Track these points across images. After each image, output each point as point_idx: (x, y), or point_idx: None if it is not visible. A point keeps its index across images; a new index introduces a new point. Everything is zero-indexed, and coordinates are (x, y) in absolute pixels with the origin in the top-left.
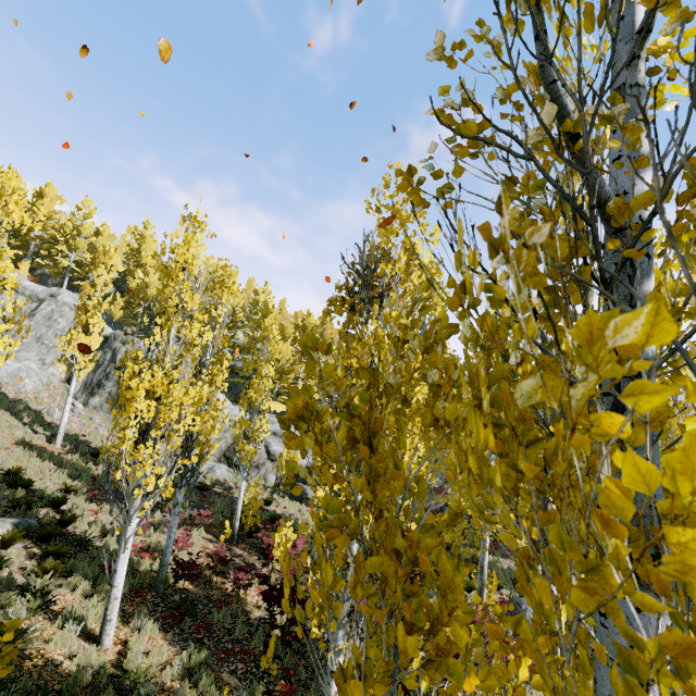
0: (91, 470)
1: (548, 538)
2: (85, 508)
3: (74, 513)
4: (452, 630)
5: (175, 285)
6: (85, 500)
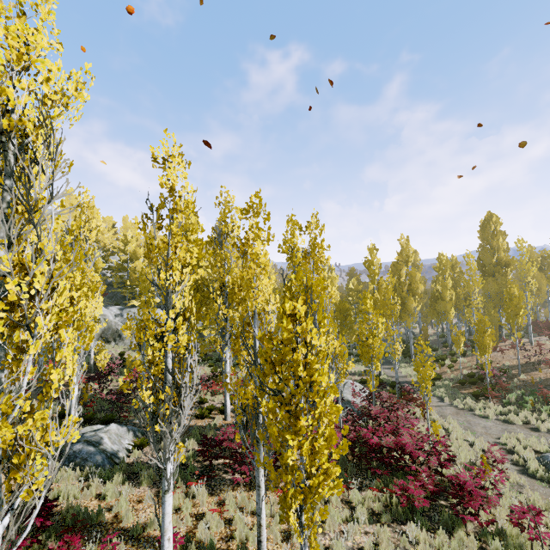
0: None
1: None
2: None
3: None
4: None
5: None
6: None
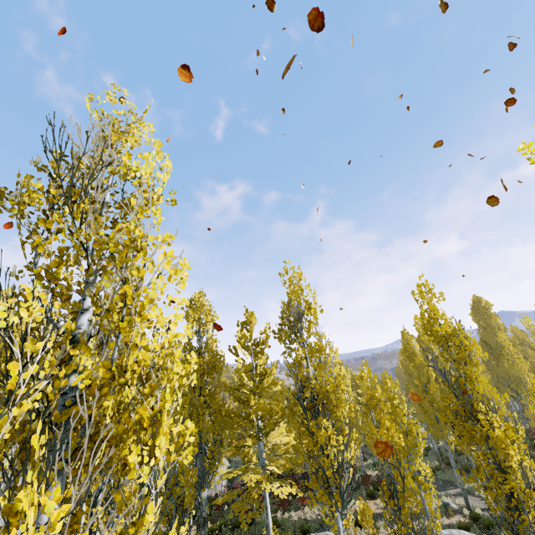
0: None
1: None
2: None
3: None
4: None
5: None
6: None
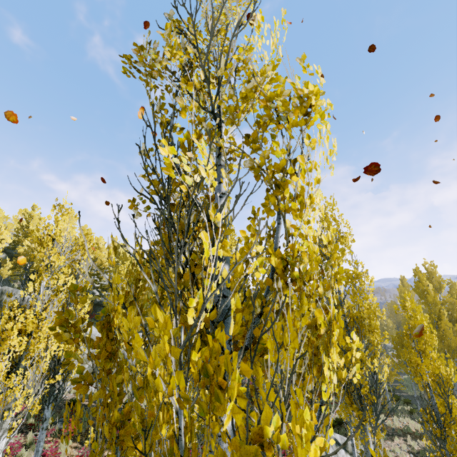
0: None
1: (119, 355)
2: None
3: None
4: (115, 414)
5: (46, 251)
6: None
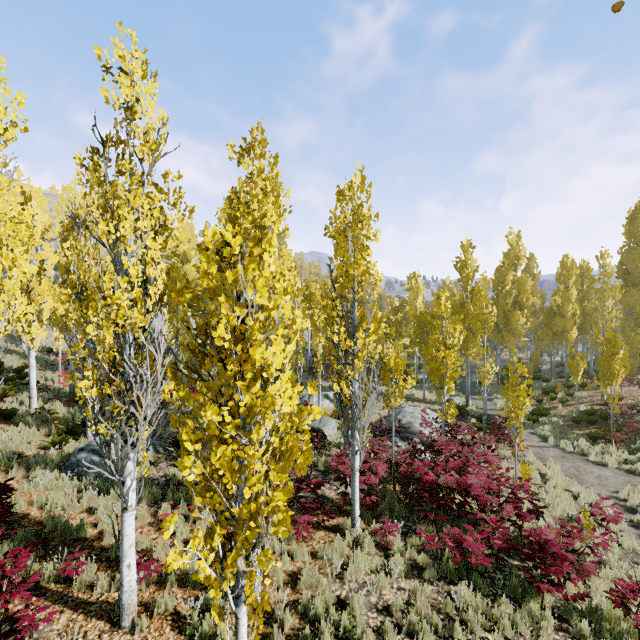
0: (46, 359)
1: None
2: (37, 373)
3: (26, 372)
4: None
5: None
6: (38, 370)
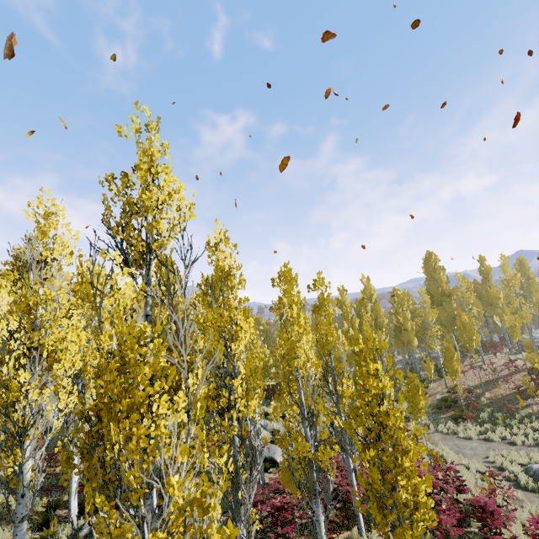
0: None
1: None
2: None
3: None
4: None
5: None
6: None
